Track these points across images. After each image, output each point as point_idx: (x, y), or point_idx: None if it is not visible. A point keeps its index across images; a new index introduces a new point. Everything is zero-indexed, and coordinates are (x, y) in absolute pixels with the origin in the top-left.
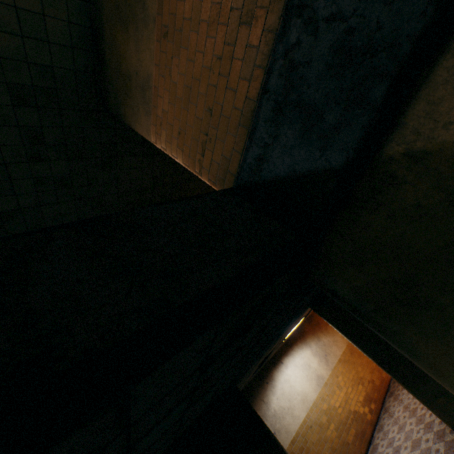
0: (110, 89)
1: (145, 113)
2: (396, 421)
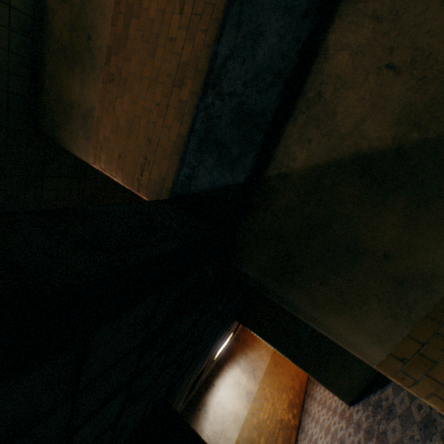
0: (46, 113)
1: (85, 138)
2: (313, 417)
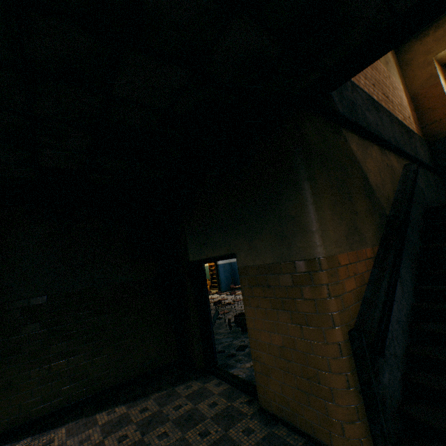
0: None
1: None
2: None
